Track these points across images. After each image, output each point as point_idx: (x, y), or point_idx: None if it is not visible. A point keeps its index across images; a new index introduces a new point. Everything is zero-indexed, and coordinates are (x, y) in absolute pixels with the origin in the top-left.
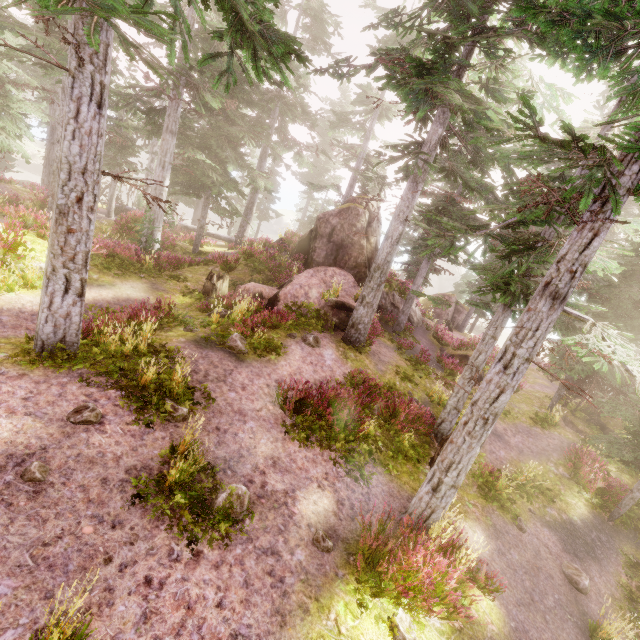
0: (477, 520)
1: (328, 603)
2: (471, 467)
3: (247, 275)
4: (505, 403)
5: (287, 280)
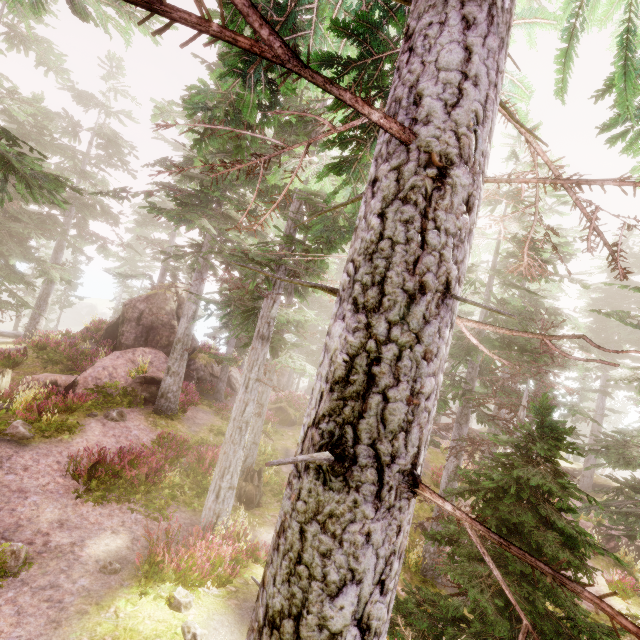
0: (273, 525)
1: (109, 603)
2: (274, 489)
3: (39, 368)
4: (251, 413)
5: (90, 365)
